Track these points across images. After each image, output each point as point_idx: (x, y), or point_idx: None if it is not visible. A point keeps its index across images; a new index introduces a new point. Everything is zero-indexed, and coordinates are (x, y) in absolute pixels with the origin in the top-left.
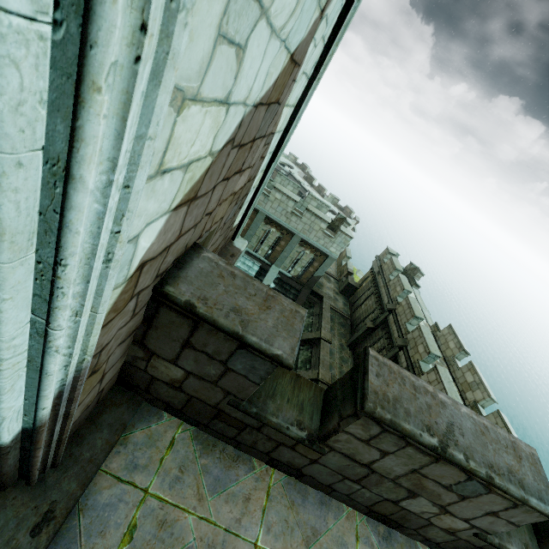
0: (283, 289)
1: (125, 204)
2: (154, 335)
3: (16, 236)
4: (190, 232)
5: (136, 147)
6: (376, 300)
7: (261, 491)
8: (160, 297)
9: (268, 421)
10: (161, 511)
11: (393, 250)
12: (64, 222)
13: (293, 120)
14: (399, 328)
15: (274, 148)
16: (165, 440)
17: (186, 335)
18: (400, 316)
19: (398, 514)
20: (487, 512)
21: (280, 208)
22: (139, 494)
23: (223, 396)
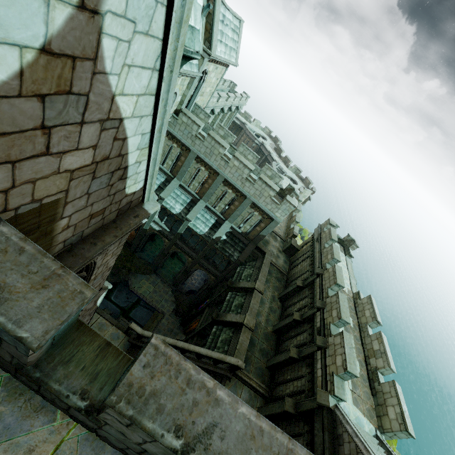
0: (233, 242)
1: None
2: None
3: None
4: None
5: None
6: (310, 263)
7: (50, 444)
8: None
9: (48, 387)
10: None
11: (333, 222)
12: None
13: (158, 107)
14: (321, 291)
15: (151, 130)
16: None
17: None
18: (325, 280)
19: None
20: None
21: (237, 173)
22: None
23: (10, 357)
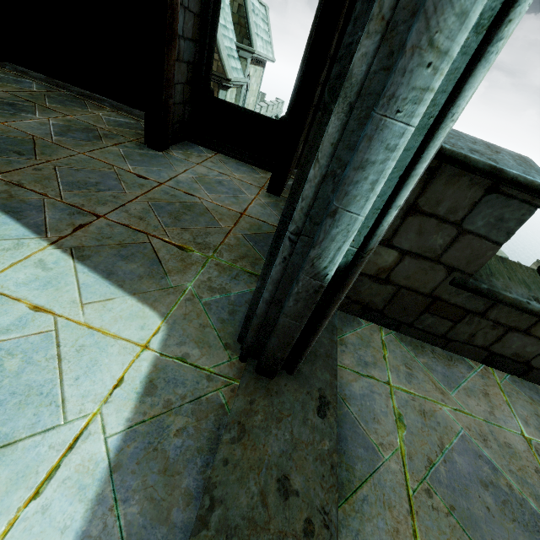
0: None
1: None
2: None
3: None
4: None
5: None
6: None
7: (493, 388)
8: None
9: (505, 296)
10: (414, 402)
11: None
12: None
13: None
14: None
15: None
16: (376, 342)
17: (414, 196)
18: None
19: None
20: None
21: None
22: (384, 387)
23: (444, 276)
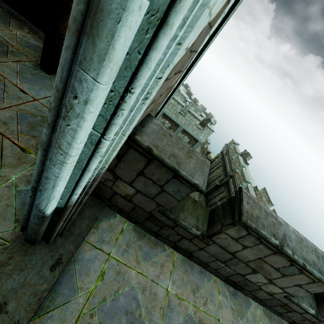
0: None
1: (173, 57)
2: (122, 166)
3: (114, 65)
4: (152, 104)
5: (197, 13)
6: (222, 170)
7: (169, 262)
8: (132, 142)
9: (180, 223)
10: (117, 266)
11: (236, 141)
12: (146, 59)
13: (206, 46)
14: (235, 186)
15: (190, 64)
16: (118, 229)
17: (142, 168)
18: (236, 179)
19: (243, 282)
20: (296, 284)
21: (172, 109)
22: (105, 256)
23: (156, 207)
